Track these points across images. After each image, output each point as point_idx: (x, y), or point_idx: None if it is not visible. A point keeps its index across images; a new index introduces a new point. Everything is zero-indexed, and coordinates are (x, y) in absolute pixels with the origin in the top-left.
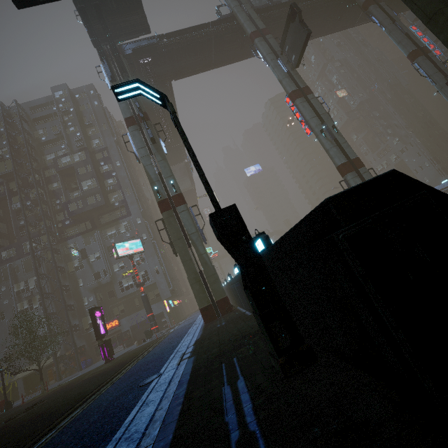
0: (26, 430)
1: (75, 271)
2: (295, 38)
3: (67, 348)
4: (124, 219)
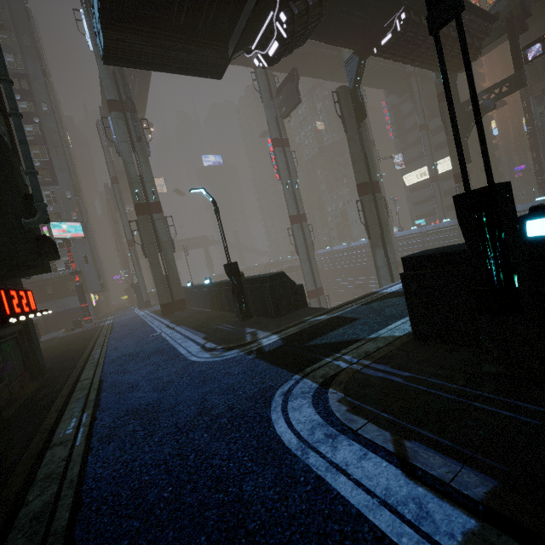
0: (48, 362)
1: None
2: (289, 96)
3: None
4: (47, 187)
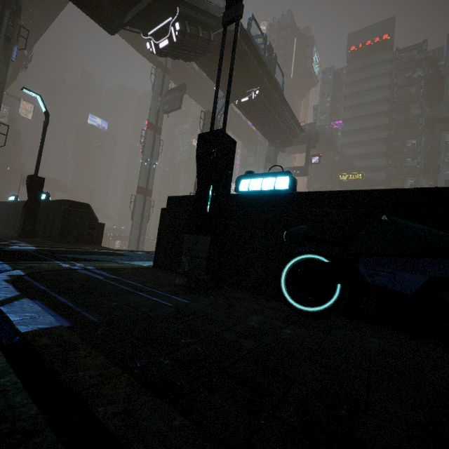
0: None
1: None
2: (174, 100)
3: None
4: None
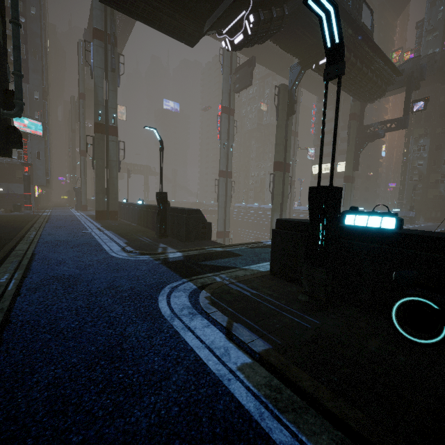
0: None
1: None
2: (244, 77)
3: None
4: None
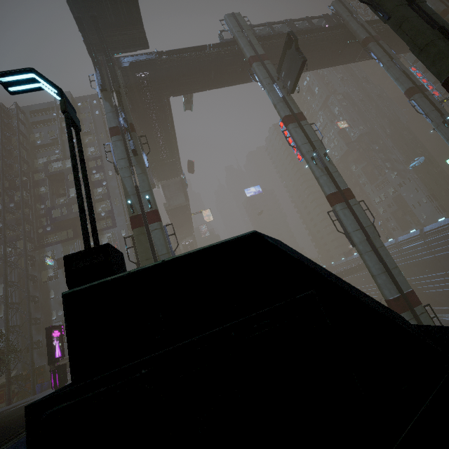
0: None
1: (48, 282)
2: (290, 65)
3: (25, 366)
4: (109, 230)
